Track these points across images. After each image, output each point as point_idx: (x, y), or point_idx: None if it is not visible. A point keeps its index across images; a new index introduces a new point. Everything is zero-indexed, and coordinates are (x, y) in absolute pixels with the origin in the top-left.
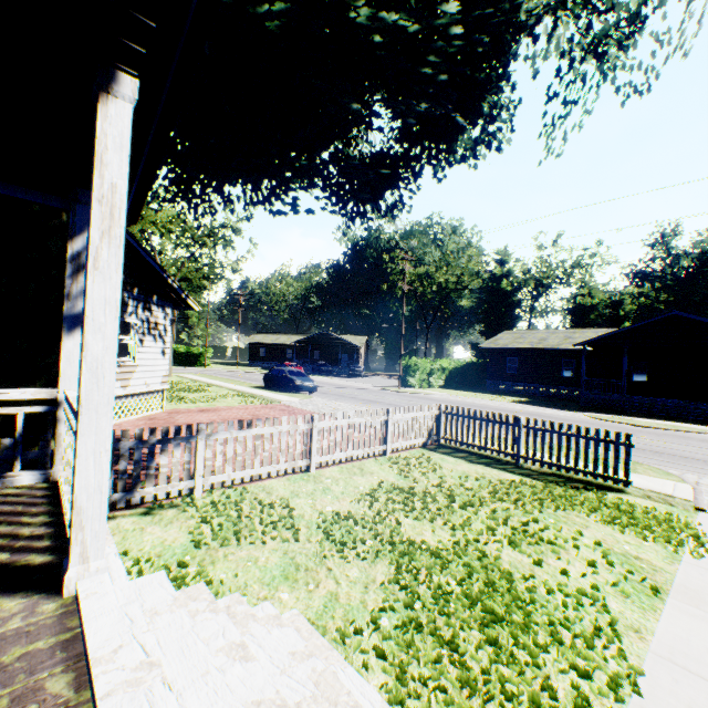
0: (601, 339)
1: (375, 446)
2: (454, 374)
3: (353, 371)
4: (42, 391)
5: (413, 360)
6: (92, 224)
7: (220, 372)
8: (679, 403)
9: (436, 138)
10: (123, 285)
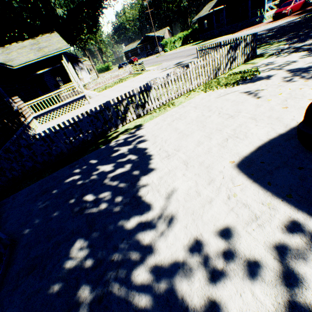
0: (217, 4)
1: (118, 77)
2: (186, 38)
3: (156, 51)
4: (72, 83)
5: (164, 41)
6: (67, 71)
7: (115, 70)
8: (238, 24)
9: (95, 13)
10: (72, 63)
